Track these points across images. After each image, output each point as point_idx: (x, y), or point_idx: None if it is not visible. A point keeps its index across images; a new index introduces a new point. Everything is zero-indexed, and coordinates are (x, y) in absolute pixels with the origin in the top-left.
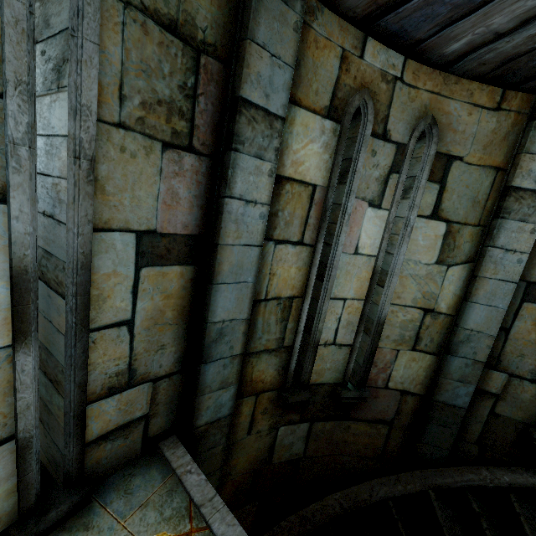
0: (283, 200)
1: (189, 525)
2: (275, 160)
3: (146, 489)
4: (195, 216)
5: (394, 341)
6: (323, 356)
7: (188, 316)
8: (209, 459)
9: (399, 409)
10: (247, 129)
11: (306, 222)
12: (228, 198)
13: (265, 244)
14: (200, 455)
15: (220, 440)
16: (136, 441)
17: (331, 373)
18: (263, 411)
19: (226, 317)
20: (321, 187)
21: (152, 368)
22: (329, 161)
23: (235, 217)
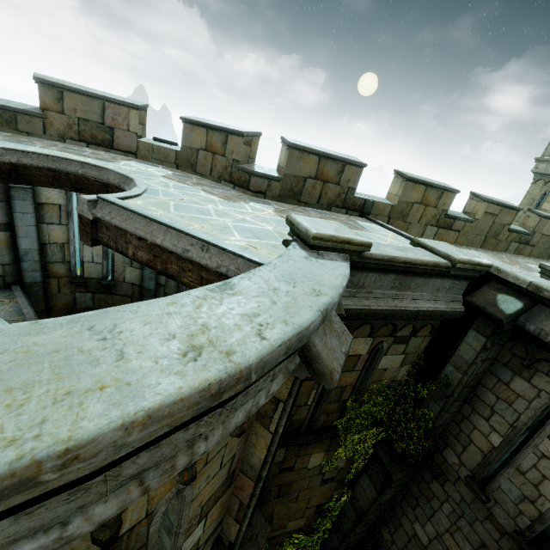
0: (46, 210)
1: (13, 300)
2: (32, 200)
3: (3, 294)
4: (5, 218)
5: (122, 263)
6: (89, 267)
7: (12, 247)
8: (36, 296)
9: (133, 291)
10: (16, 194)
11: (60, 217)
12: (15, 213)
13: (42, 225)
14: (31, 293)
15: (40, 290)
16: (1, 283)
17: (96, 274)
18: (64, 285)
19: (27, 248)
20: (64, 205)
21: (1, 261)
22: (64, 196)
23: (20, 218)
